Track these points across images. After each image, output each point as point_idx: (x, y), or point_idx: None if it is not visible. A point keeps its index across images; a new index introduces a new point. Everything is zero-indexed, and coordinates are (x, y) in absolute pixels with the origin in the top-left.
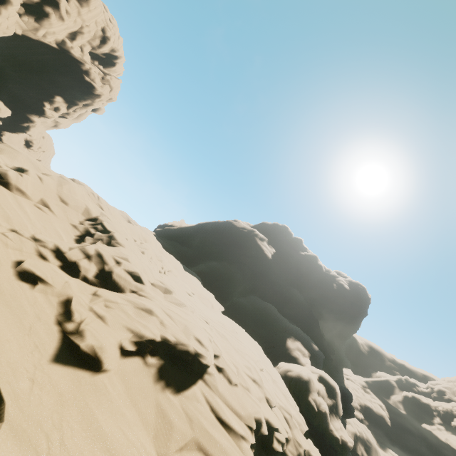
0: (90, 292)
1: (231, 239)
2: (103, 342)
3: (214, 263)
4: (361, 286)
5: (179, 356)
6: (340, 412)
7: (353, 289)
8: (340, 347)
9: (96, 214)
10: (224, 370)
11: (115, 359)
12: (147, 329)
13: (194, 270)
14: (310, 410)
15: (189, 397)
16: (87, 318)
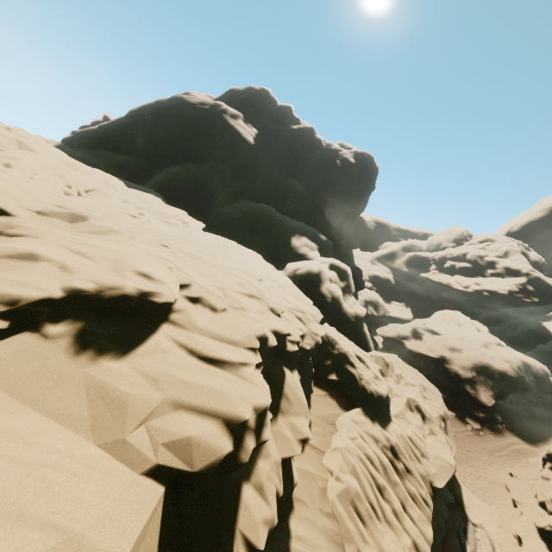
0: None
1: (189, 125)
2: None
3: (175, 168)
4: (368, 156)
5: (114, 306)
6: (352, 290)
7: (359, 162)
8: (348, 230)
9: None
10: (203, 299)
11: None
12: (24, 287)
13: (149, 186)
14: (324, 299)
15: (148, 352)
16: None
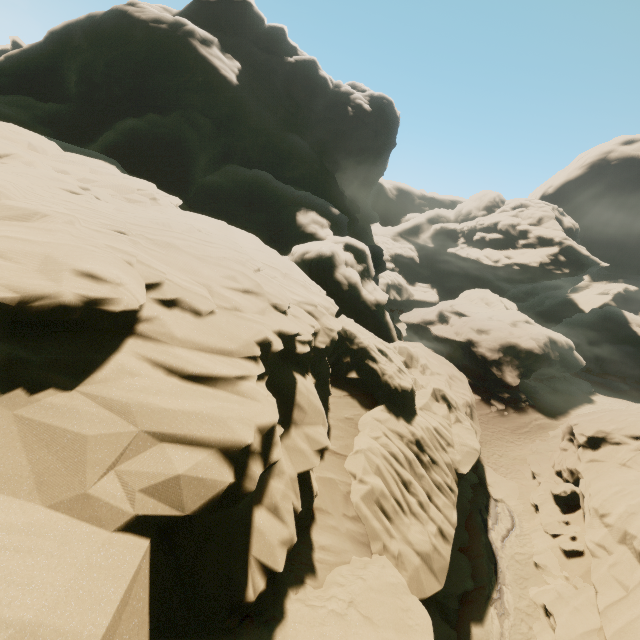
0: None
1: (142, 55)
2: None
3: (131, 122)
4: (387, 101)
5: (49, 322)
6: (372, 273)
7: (376, 109)
8: (365, 201)
9: None
10: (181, 301)
11: None
12: None
13: (98, 148)
14: (339, 286)
15: (109, 378)
16: None
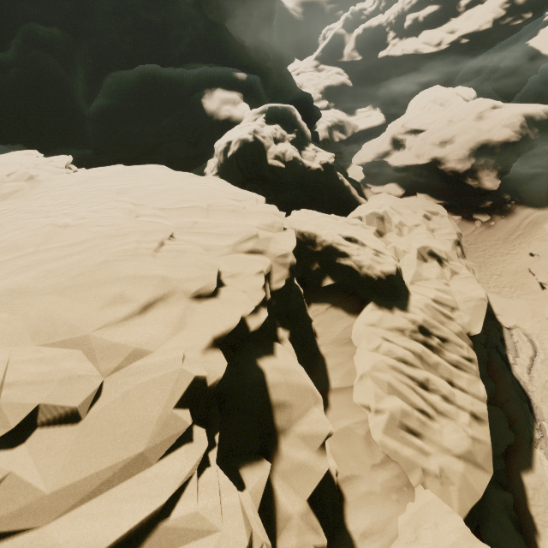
0: None
1: None
2: None
3: None
4: None
5: None
6: (308, 135)
7: None
8: (271, 41)
9: None
10: (38, 415)
11: None
12: None
13: None
14: (278, 174)
15: None
16: None
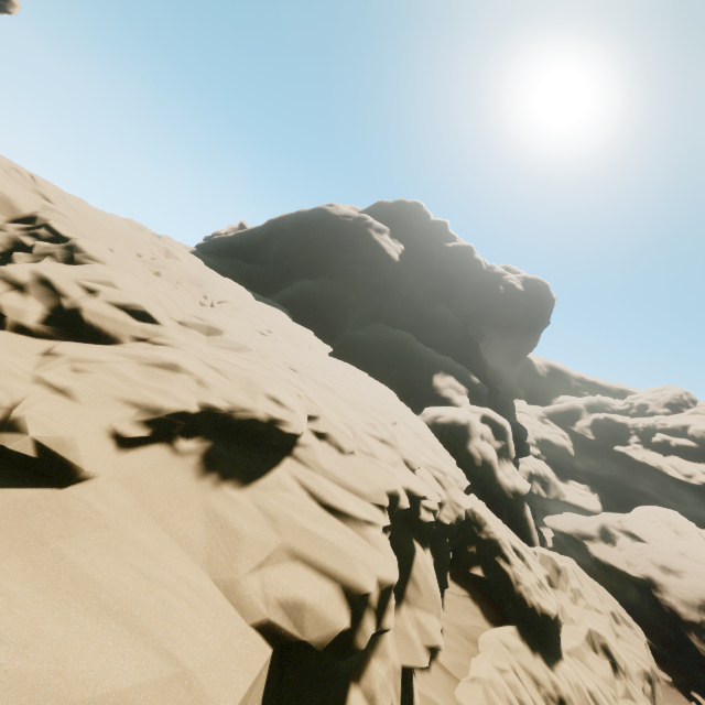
0: (35, 351)
1: (329, 238)
2: (65, 433)
3: (307, 282)
4: (542, 283)
5: (242, 429)
6: (512, 454)
7: (529, 290)
8: (510, 374)
9: (31, 209)
10: (330, 436)
11: (105, 457)
12: (167, 397)
13: (276, 299)
14: (471, 460)
15: (269, 487)
16: (29, 396)
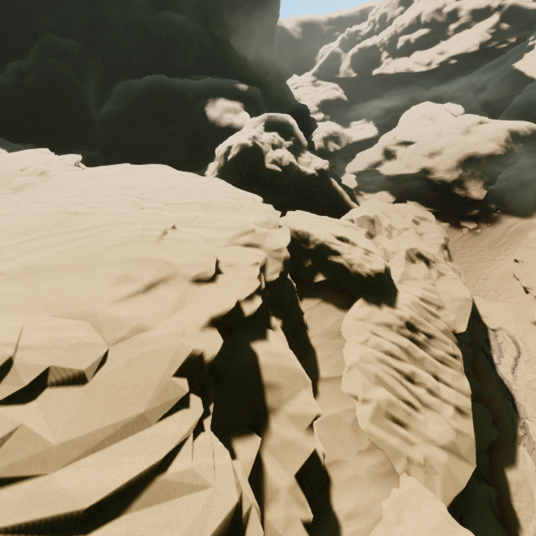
0: None
1: None
2: None
3: None
4: None
5: None
6: (304, 143)
7: None
8: (272, 57)
9: None
10: (49, 376)
11: None
12: None
13: None
14: (275, 178)
15: None
16: None
